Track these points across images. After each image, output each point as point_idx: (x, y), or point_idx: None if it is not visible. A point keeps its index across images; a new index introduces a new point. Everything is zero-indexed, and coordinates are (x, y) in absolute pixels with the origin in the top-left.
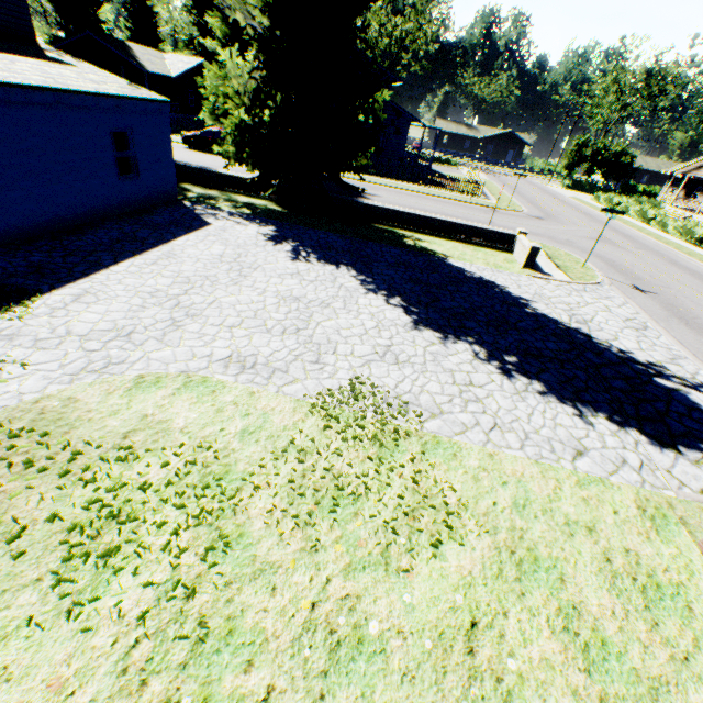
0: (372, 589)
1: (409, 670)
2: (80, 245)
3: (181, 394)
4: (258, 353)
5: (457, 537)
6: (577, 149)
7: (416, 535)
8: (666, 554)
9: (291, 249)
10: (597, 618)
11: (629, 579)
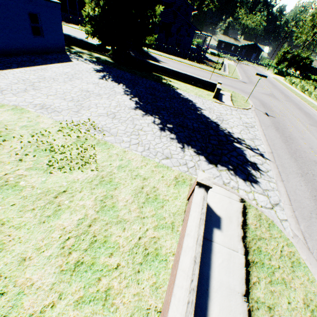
0: (34, 175)
1: (26, 196)
2: (6, 60)
3: (8, 111)
4: (53, 105)
5: (83, 169)
6: (283, 54)
7: (67, 166)
8: (171, 191)
9: (102, 75)
10: (118, 201)
11: (146, 194)
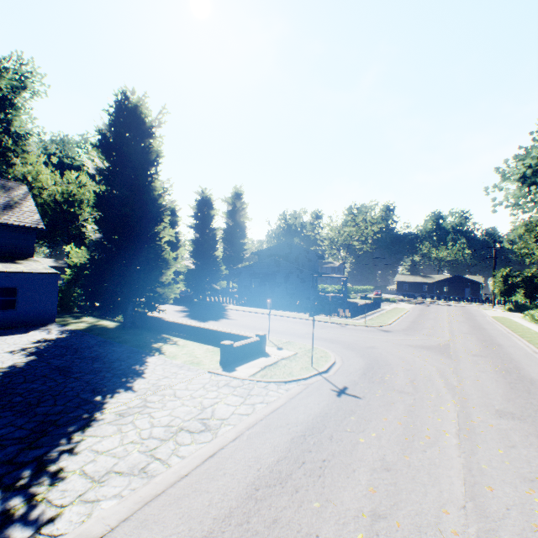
0: None
1: None
2: None
3: None
4: None
5: None
6: (504, 279)
7: None
8: None
9: (31, 346)
10: None
11: None
